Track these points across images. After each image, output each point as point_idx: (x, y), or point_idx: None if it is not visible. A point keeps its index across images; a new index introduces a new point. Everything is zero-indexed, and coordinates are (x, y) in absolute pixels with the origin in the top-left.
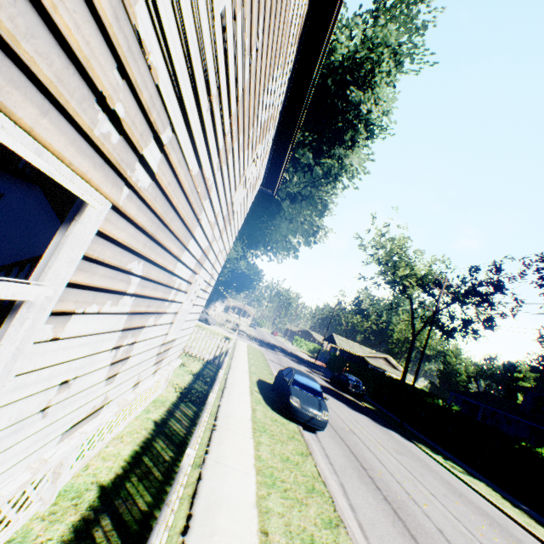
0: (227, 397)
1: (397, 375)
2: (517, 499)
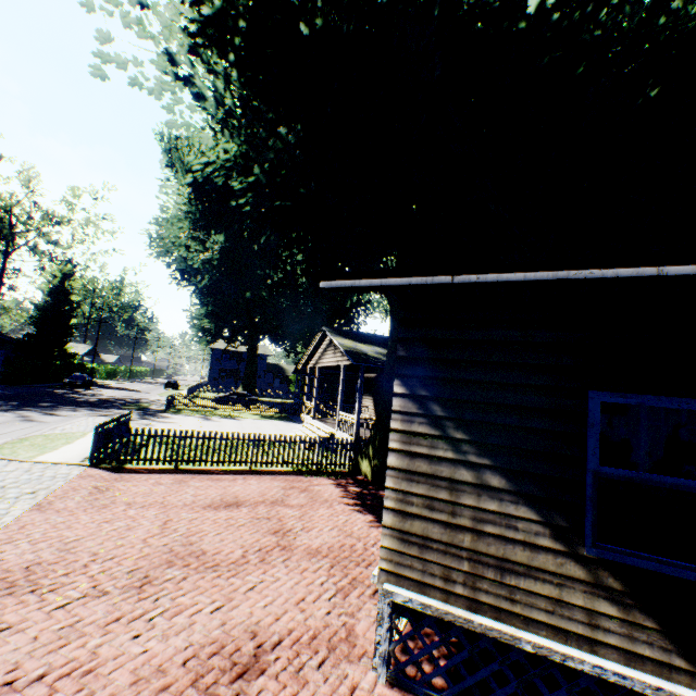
0: None
1: None
2: None
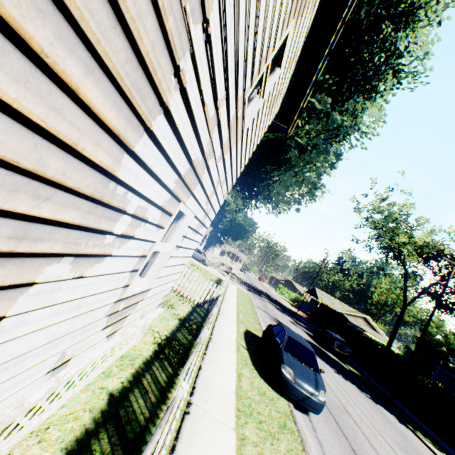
0: (211, 354)
1: (376, 336)
2: None
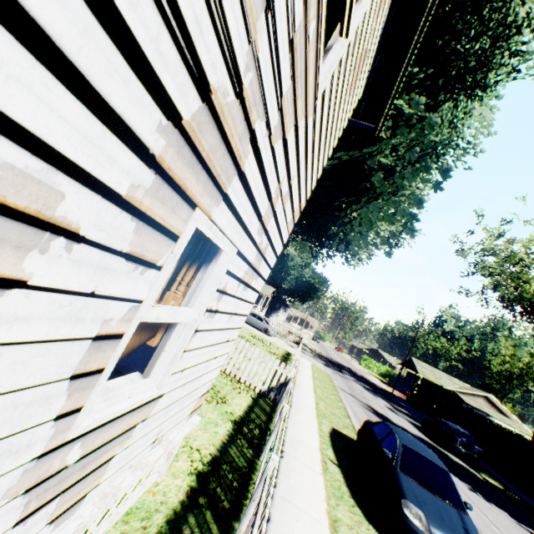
0: (283, 484)
1: (507, 423)
2: None
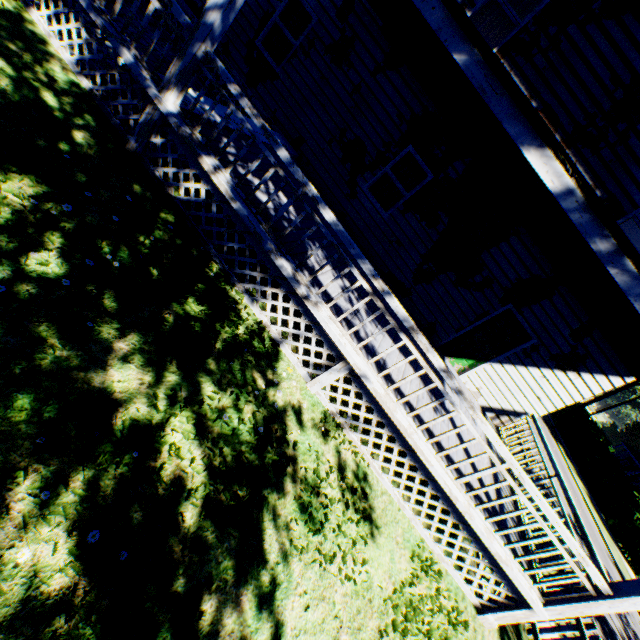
0: None
1: None
2: (597, 505)
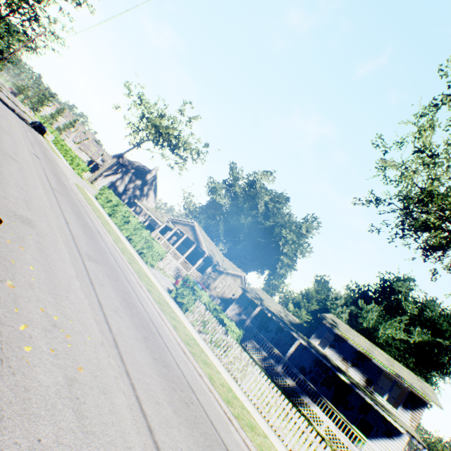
0: None
1: None
2: None
